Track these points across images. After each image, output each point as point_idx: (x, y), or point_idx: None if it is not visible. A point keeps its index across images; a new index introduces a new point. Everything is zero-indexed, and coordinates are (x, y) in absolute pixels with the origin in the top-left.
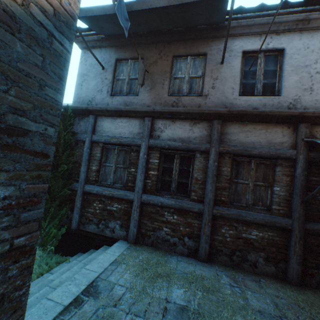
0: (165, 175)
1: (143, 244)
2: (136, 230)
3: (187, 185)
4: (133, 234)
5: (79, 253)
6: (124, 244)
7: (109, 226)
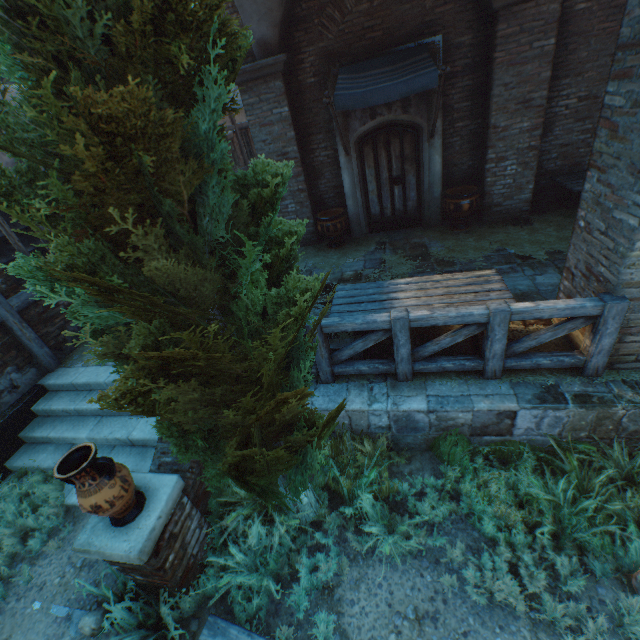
0: (3, 255)
1: (68, 355)
2: (49, 349)
3: (43, 250)
4: (50, 357)
5: (7, 464)
6: (56, 373)
7: (2, 389)
